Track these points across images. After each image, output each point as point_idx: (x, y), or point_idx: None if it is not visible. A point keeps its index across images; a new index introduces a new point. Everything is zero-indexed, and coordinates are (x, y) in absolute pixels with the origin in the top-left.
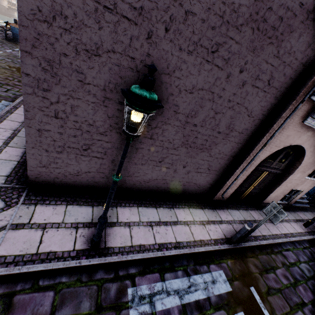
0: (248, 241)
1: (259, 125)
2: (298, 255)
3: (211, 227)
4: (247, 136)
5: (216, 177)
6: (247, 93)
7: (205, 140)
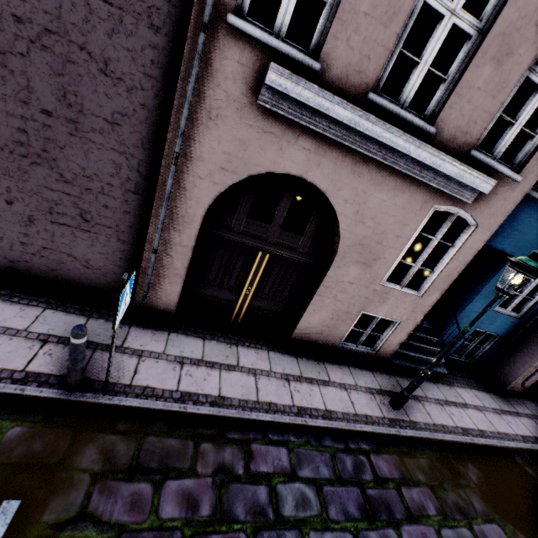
0: (149, 397)
1: (155, 108)
2: (304, 461)
3: (61, 351)
4: (139, 135)
5: (122, 246)
6: (58, 3)
7: (23, 131)
